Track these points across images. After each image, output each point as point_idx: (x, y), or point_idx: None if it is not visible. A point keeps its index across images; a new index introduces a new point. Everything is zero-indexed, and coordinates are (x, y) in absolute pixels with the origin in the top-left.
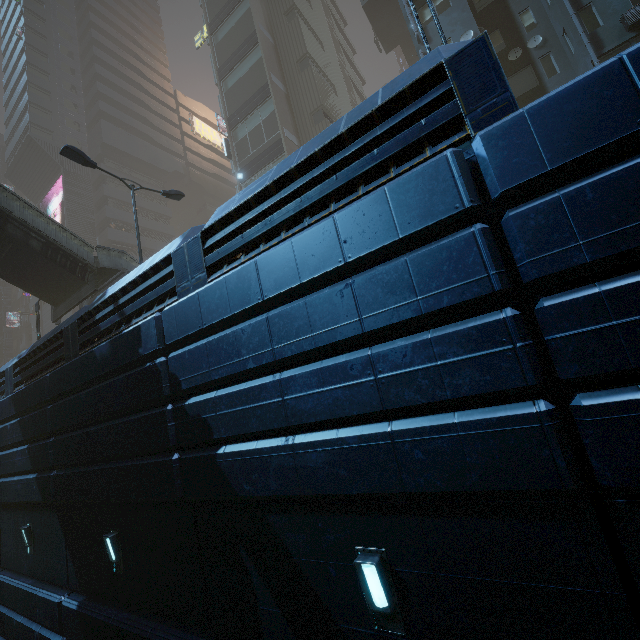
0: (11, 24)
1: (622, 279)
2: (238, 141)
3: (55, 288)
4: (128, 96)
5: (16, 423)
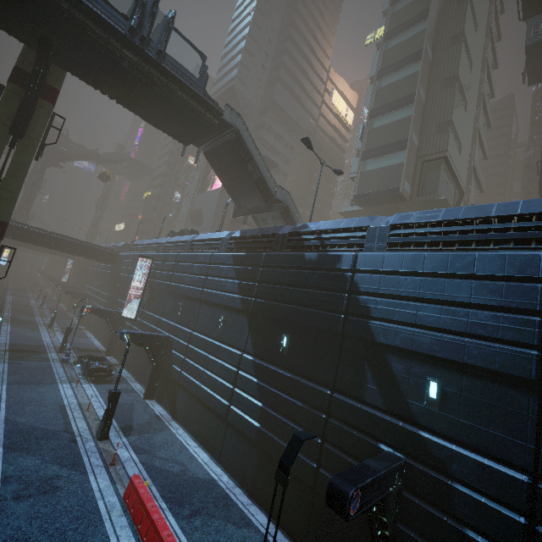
0: (246, 2)
1: None
2: (372, 129)
3: (246, 200)
4: (298, 67)
5: (232, 268)
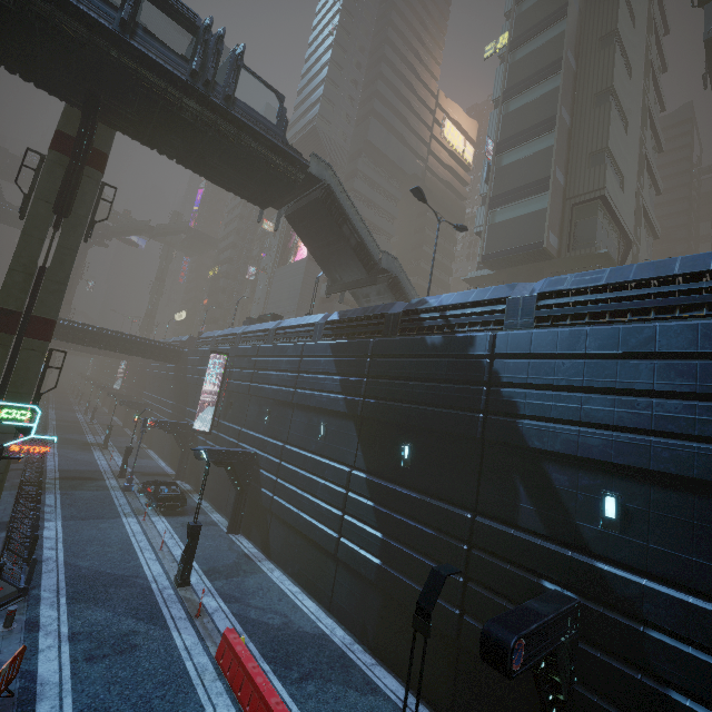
0: (325, 19)
1: None
2: (500, 167)
3: (343, 273)
4: (398, 95)
5: (331, 361)
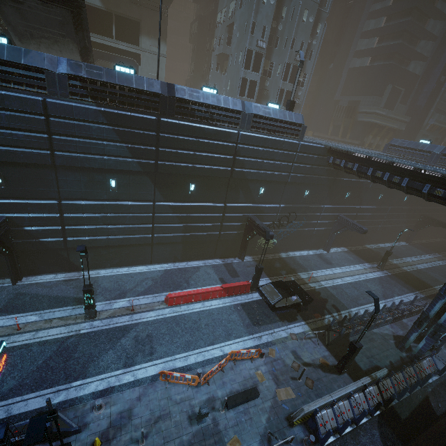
0: None
1: (299, 165)
2: None
3: None
4: None
5: (109, 129)
